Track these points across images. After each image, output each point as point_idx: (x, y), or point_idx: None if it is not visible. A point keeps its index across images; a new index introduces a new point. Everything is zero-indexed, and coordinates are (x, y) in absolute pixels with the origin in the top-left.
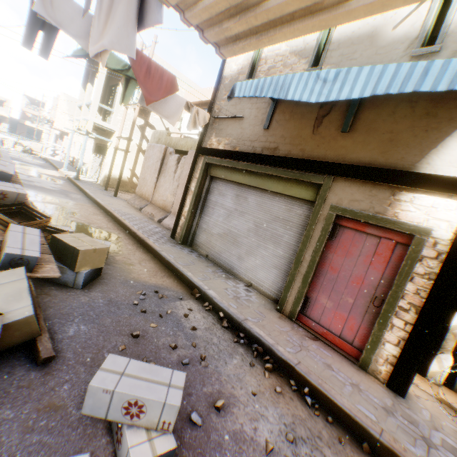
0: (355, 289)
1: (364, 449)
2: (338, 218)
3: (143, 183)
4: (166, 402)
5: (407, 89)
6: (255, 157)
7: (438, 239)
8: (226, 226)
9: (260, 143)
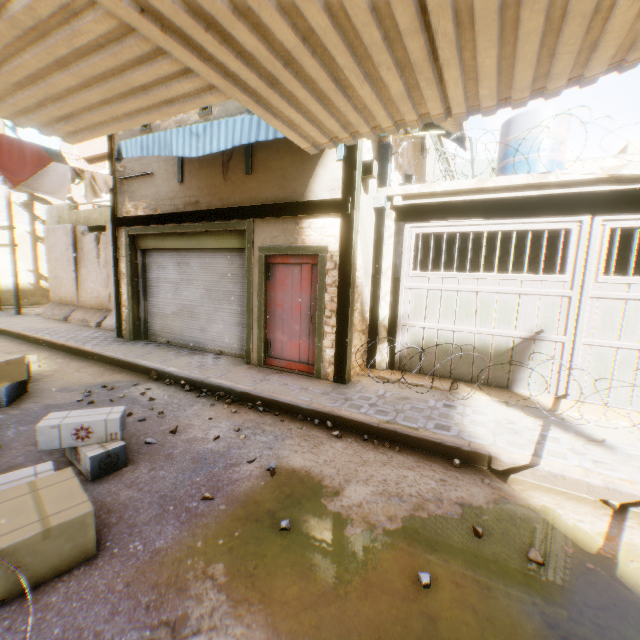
0: (298, 316)
1: (300, 420)
2: (269, 258)
3: (57, 283)
4: (108, 419)
5: (252, 140)
6: (180, 216)
7: (333, 252)
8: (178, 301)
9: (180, 200)
